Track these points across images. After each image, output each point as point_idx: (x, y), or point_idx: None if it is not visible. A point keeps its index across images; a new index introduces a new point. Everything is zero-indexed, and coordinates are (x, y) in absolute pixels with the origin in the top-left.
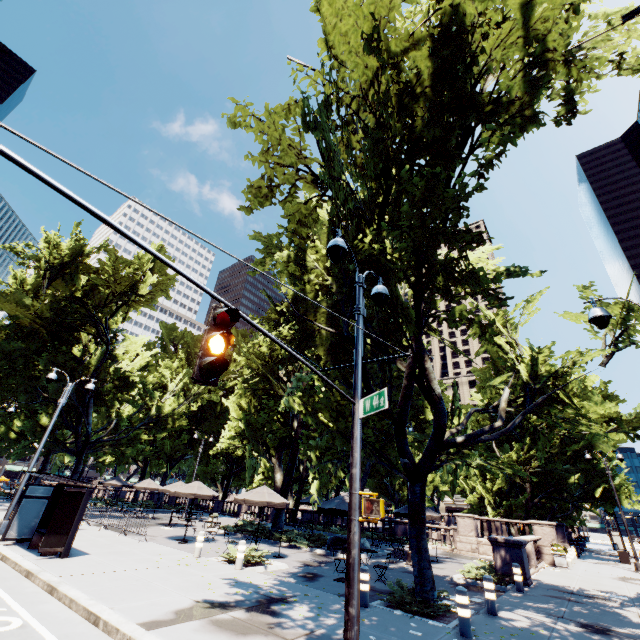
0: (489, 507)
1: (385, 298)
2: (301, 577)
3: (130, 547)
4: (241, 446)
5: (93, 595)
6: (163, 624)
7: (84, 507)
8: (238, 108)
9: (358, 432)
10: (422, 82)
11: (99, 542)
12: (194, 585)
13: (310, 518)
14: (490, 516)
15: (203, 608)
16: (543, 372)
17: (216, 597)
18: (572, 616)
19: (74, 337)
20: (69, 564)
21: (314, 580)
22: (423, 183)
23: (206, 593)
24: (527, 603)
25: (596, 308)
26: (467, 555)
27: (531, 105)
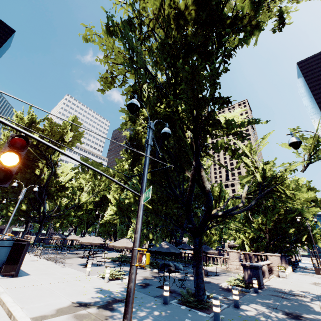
0: (247, 246)
1: (168, 135)
2: (139, 286)
3: (54, 270)
4: (116, 218)
5: (17, 300)
6: (45, 318)
7: (25, 251)
8: (87, 30)
9: (140, 212)
10: (188, 6)
11: (40, 268)
12: (77, 292)
13: None
14: (247, 251)
15: (74, 307)
16: (269, 176)
17: (85, 299)
18: (282, 308)
19: (36, 165)
20: (15, 281)
21: (146, 287)
22: (190, 67)
23: (81, 297)
24: (258, 300)
25: (293, 137)
26: (234, 271)
27: (255, 18)
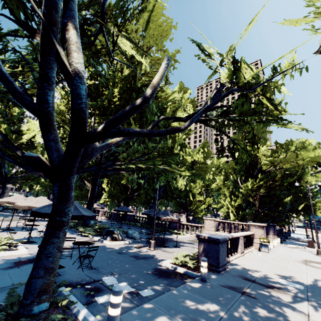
0: (231, 215)
1: None
2: (11, 264)
3: None
4: None
5: None
6: None
7: None
8: None
9: None
10: None
11: None
12: None
13: (129, 218)
14: (231, 219)
15: None
16: (247, 77)
17: None
18: None
19: None
20: None
21: (15, 267)
22: None
23: None
24: (190, 301)
25: None
26: None
27: None
